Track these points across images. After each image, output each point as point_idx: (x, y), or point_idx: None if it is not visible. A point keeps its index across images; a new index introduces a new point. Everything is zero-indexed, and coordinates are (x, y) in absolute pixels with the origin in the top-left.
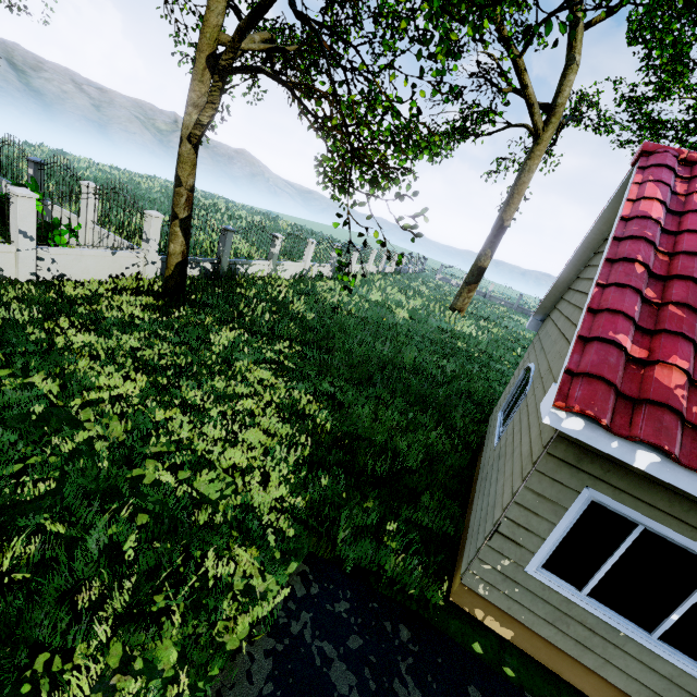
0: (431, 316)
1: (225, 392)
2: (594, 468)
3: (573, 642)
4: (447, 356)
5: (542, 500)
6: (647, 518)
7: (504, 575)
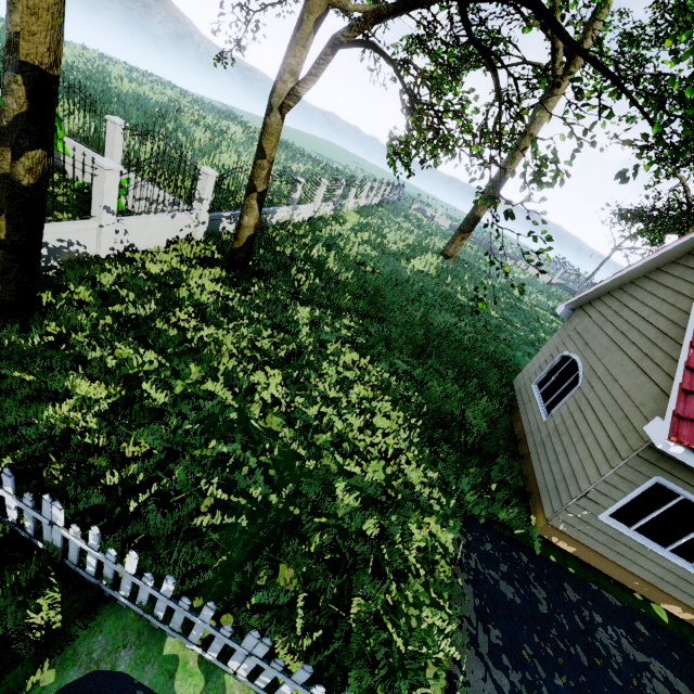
0: (434, 267)
1: (342, 380)
2: (665, 466)
3: (615, 553)
4: (459, 315)
5: (624, 481)
6: (688, 493)
7: (581, 519)
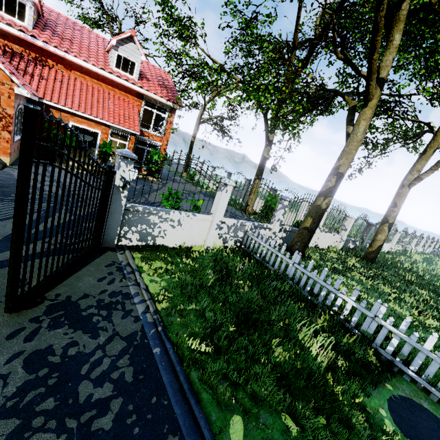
0: None
1: None
2: None
3: None
4: None
5: None
6: None
7: None
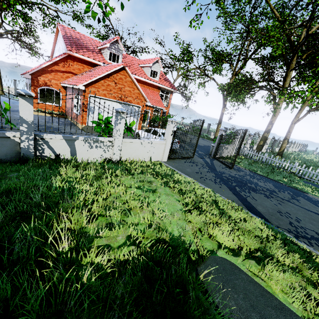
0: None
1: None
2: None
3: None
4: None
5: None
6: None
7: None
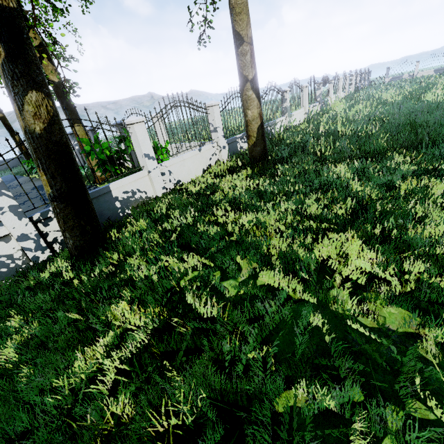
0: None
1: None
2: None
3: None
4: None
5: None
6: None
7: None
